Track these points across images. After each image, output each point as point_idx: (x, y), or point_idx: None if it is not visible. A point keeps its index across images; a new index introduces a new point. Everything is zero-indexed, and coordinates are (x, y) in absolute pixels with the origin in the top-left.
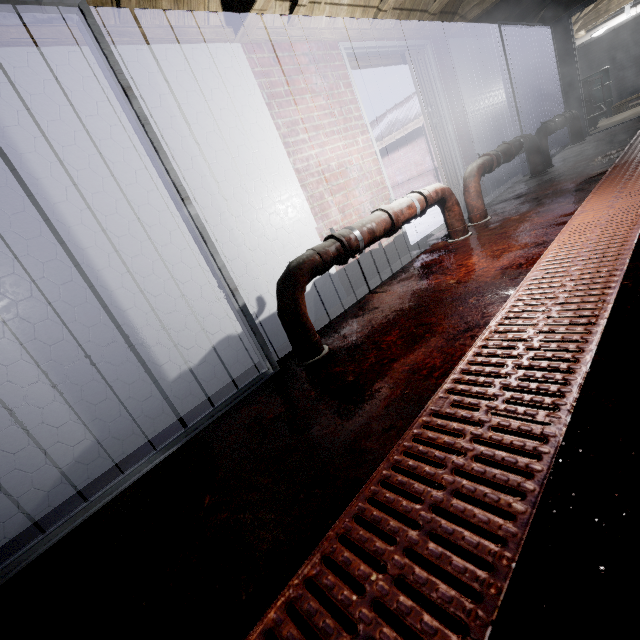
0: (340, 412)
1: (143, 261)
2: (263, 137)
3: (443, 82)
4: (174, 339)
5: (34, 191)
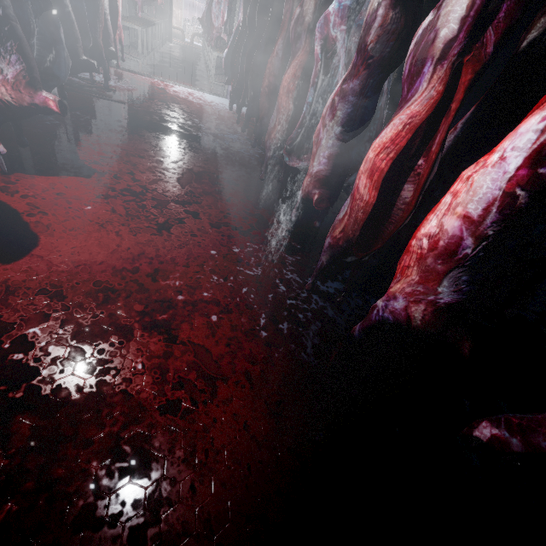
0: None
1: None
2: None
3: None
4: None
5: None
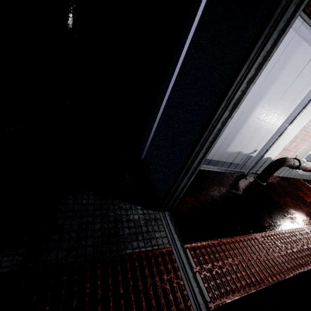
0: (276, 207)
1: (256, 120)
2: None
3: None
4: (236, 143)
5: (267, 87)
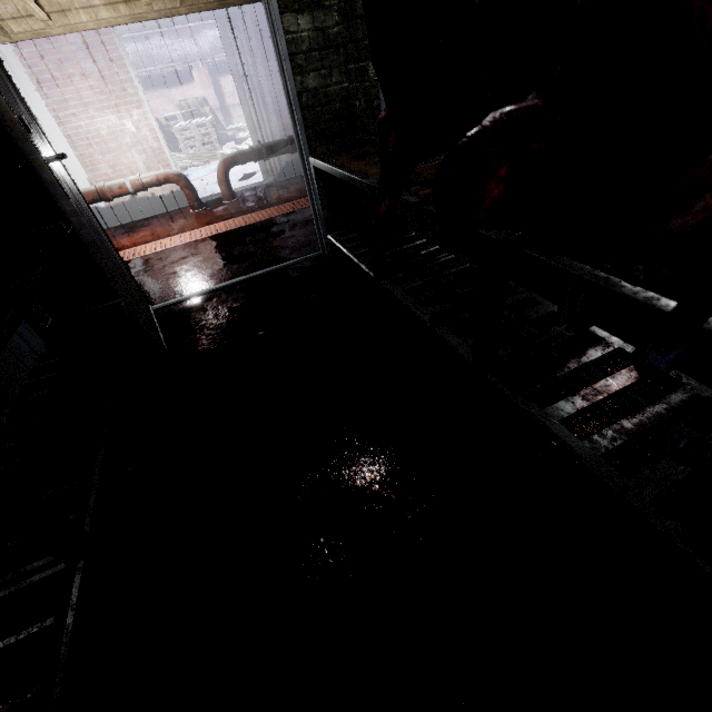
0: None
1: None
2: (35, 112)
3: (266, 51)
4: None
5: None
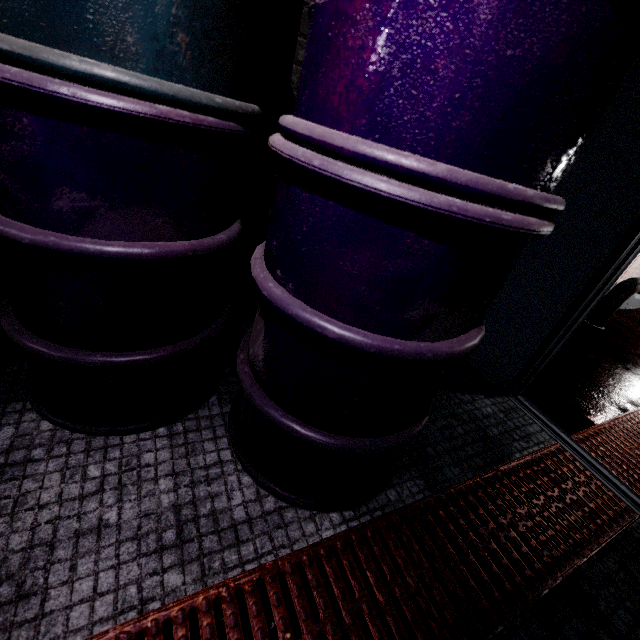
0: (639, 363)
1: None
2: None
3: None
4: None
5: None
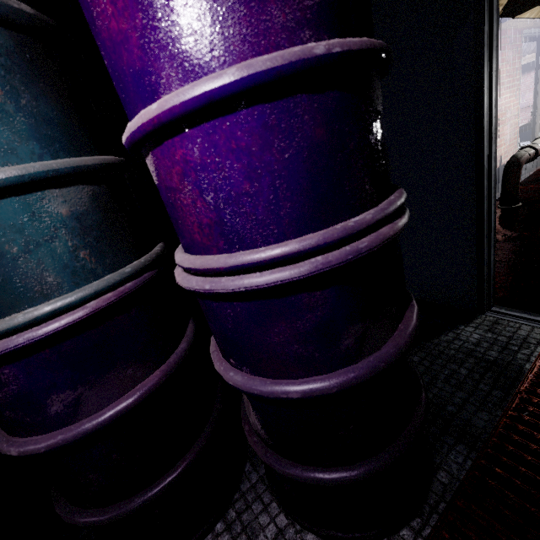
0: None
1: None
2: None
3: None
4: None
5: None
